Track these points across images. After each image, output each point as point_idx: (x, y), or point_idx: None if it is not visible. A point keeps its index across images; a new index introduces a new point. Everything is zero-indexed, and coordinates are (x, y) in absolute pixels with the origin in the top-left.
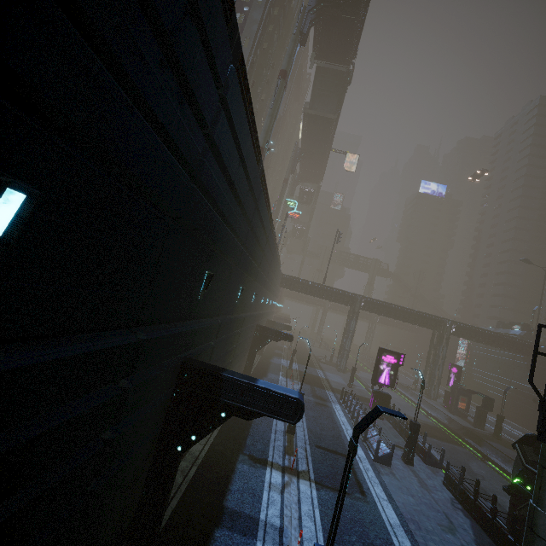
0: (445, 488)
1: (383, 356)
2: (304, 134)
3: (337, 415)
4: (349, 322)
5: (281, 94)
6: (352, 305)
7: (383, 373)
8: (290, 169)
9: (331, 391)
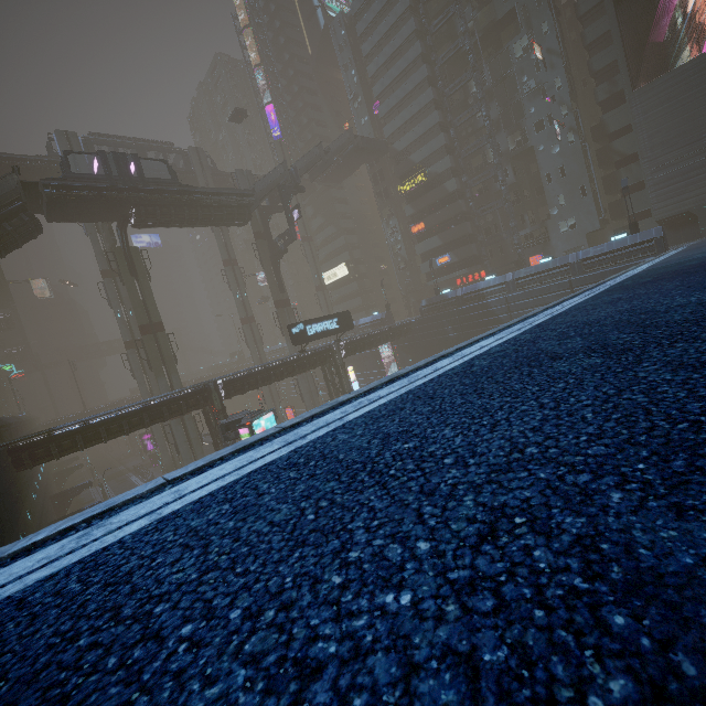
0: None
1: (143, 437)
2: None
3: (133, 480)
4: None
5: None
6: None
7: (148, 445)
8: None
9: (130, 472)
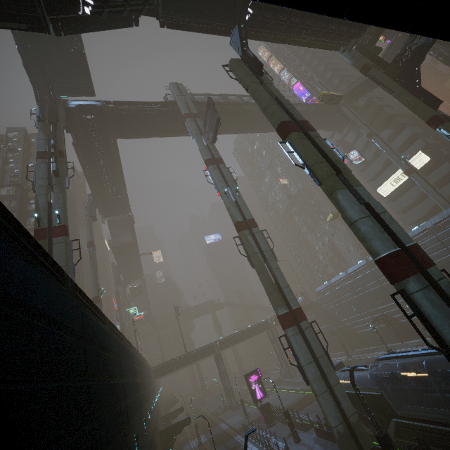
0: (319, 437)
1: (249, 379)
2: (116, 256)
3: None
4: (218, 365)
5: (94, 255)
6: (214, 352)
7: (256, 390)
8: (116, 283)
9: (237, 434)
